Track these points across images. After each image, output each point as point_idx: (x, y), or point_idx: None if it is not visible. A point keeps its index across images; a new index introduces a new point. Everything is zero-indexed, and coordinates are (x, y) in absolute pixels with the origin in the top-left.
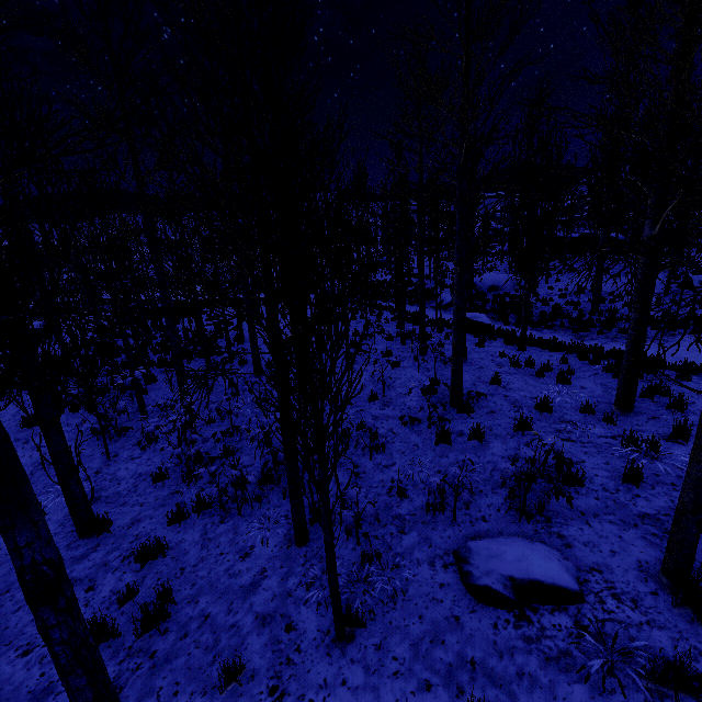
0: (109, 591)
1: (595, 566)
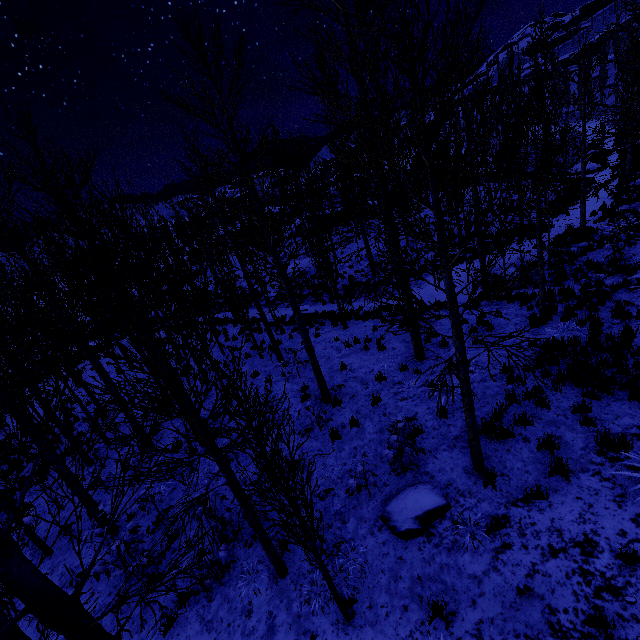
0: None
1: (448, 482)
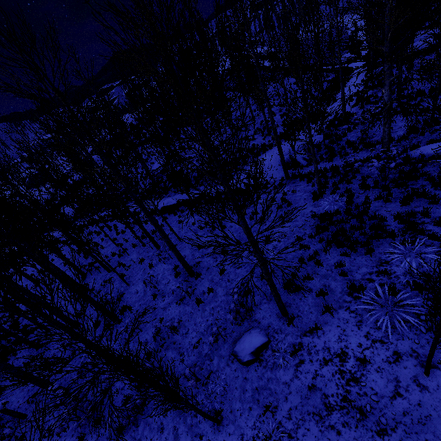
0: None
1: (268, 325)
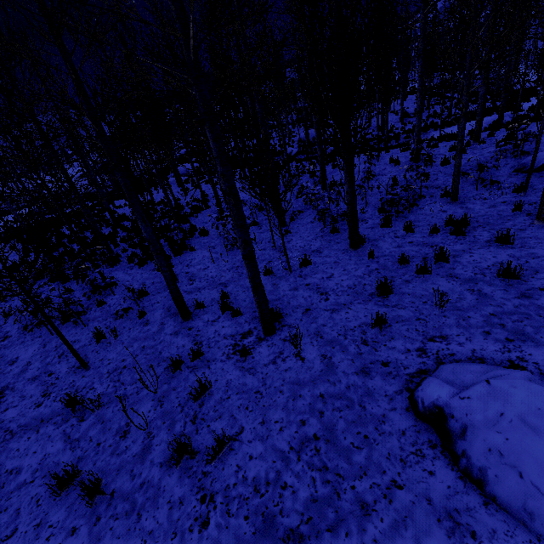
0: (420, 238)
1: None
